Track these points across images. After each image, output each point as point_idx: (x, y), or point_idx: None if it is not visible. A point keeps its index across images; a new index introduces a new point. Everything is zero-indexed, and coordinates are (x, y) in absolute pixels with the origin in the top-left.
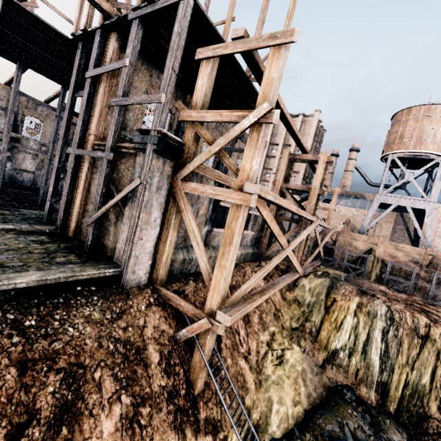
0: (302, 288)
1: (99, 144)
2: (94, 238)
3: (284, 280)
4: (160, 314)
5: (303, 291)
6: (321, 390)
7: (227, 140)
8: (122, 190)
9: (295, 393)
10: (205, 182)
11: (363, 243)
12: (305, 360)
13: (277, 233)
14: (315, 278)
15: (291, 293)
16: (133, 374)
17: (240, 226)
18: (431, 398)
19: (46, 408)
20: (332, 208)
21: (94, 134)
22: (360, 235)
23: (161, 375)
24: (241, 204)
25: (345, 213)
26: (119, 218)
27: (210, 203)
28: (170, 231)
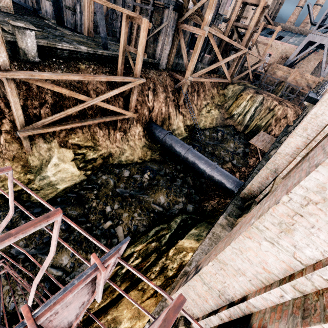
0: (229, 90)
1: None
2: (145, 49)
3: (218, 79)
4: (170, 79)
5: (229, 91)
6: (222, 125)
7: (201, 4)
8: (159, 27)
9: (211, 122)
10: (189, 23)
11: (282, 72)
12: (219, 115)
13: (217, 52)
14: (237, 85)
15: (222, 91)
16: (165, 90)
17: (200, 45)
18: (262, 129)
19: (151, 87)
20: (270, 44)
21: None
22: (283, 66)
23: (171, 94)
24: (202, 35)
25: (288, 50)
26: (155, 41)
27: (190, 35)
28: (174, 47)
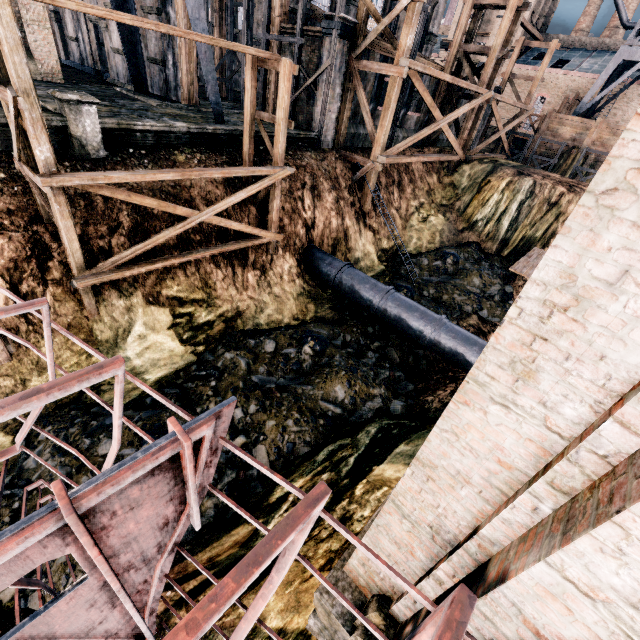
0: (462, 174)
1: (286, 28)
2: (293, 116)
3: (438, 156)
4: (343, 165)
5: (462, 177)
6: (453, 243)
7: (390, 19)
8: (315, 72)
9: (431, 239)
10: (372, 58)
11: (572, 130)
12: (446, 225)
13: (429, 104)
14: (478, 164)
15: (448, 179)
16: (335, 186)
17: (395, 94)
18: (537, 245)
19: (308, 183)
20: (539, 77)
21: (279, 16)
22: (572, 117)
23: (347, 193)
24: (397, 76)
25: (580, 85)
26: (310, 98)
27: (375, 80)
28: (347, 106)
